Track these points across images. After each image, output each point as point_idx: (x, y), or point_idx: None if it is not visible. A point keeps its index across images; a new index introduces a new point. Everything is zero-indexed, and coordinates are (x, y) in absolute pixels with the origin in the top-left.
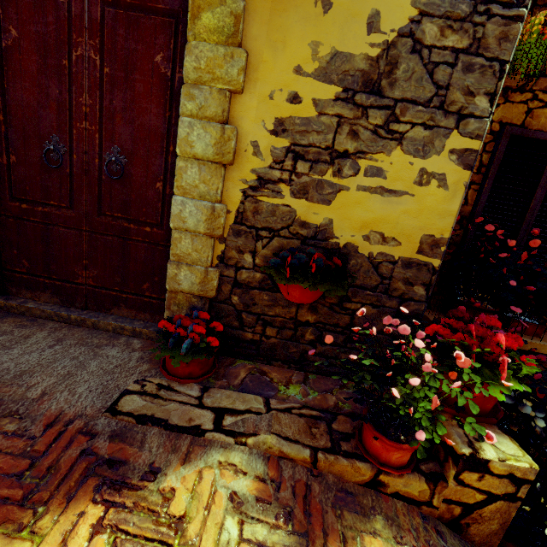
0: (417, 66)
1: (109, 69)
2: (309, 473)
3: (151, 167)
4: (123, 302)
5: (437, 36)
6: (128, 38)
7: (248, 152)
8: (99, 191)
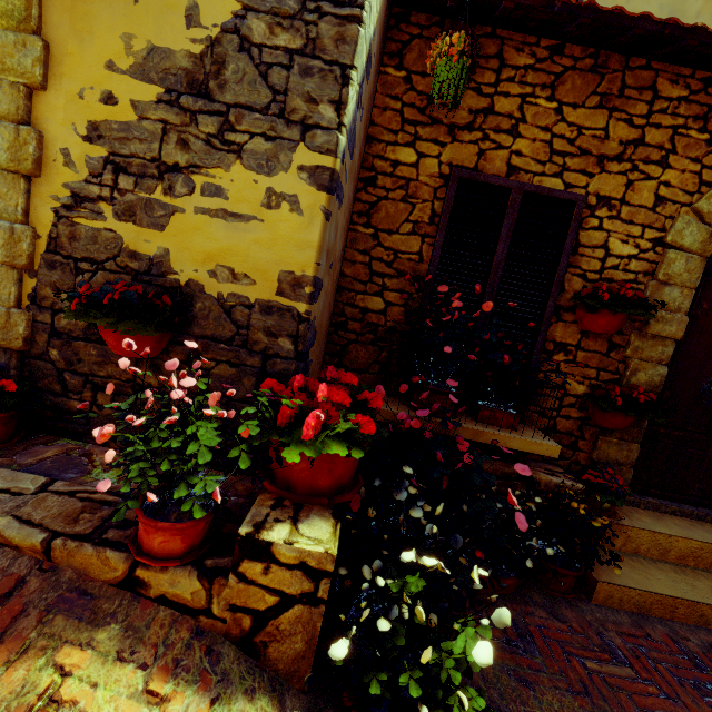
0: (248, 67)
1: None
2: (37, 566)
3: None
4: None
5: (266, 34)
6: None
7: (58, 162)
8: None
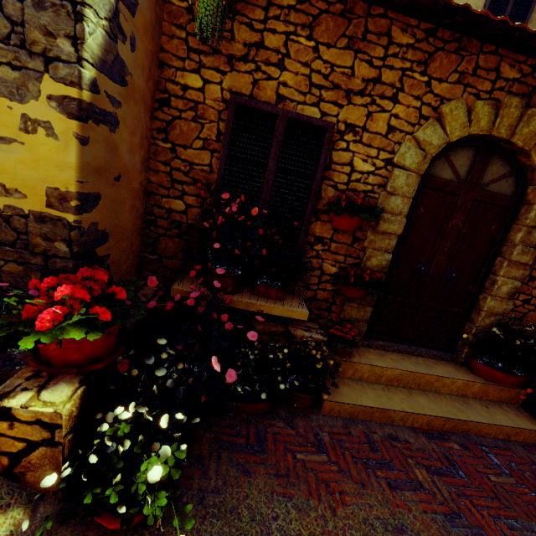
0: None
1: None
2: None
3: None
4: None
5: None
6: None
7: None
8: None
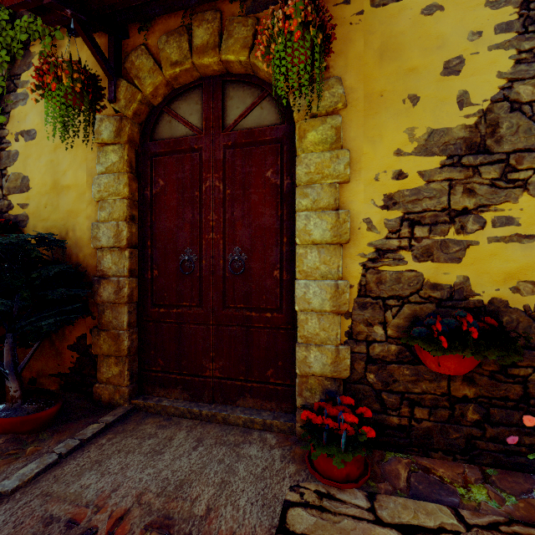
0: (520, 120)
1: (230, 190)
2: None
3: (268, 258)
4: (248, 391)
5: (533, 92)
6: (244, 166)
7: (362, 229)
8: (223, 287)
